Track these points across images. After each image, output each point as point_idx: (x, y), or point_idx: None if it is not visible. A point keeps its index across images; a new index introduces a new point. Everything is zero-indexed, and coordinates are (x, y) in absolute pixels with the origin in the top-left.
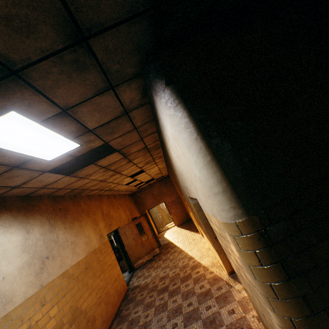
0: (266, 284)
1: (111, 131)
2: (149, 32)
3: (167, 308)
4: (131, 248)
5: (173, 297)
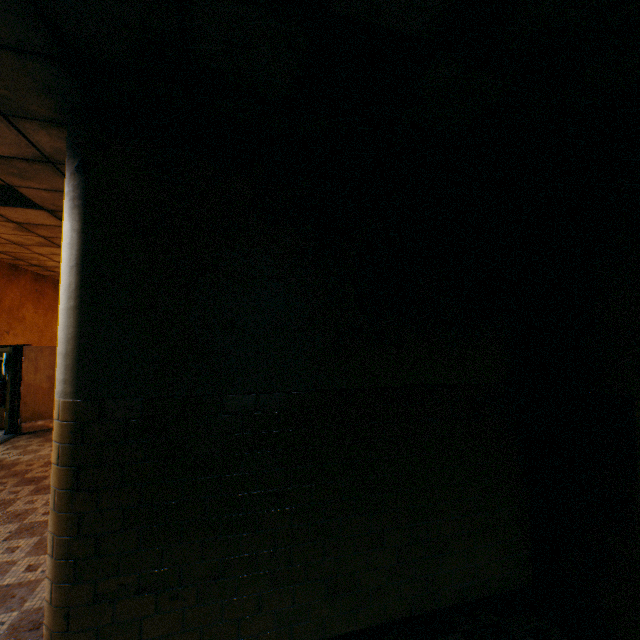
0: (54, 488)
1: (20, 174)
2: (70, 83)
3: (9, 508)
4: (34, 392)
5: (35, 496)
